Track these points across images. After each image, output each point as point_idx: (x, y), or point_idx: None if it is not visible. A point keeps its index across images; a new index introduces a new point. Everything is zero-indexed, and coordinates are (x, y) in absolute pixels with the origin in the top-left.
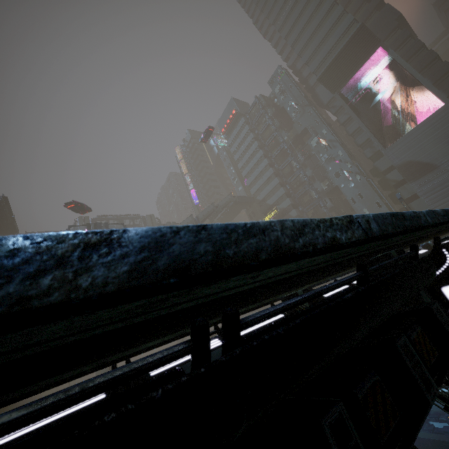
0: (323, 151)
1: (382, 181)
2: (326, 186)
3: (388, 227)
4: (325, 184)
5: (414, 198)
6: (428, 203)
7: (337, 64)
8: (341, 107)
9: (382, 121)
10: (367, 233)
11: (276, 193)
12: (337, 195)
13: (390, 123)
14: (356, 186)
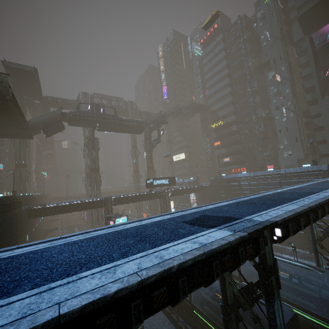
0: (274, 85)
1: (307, 122)
2: (265, 114)
3: (237, 241)
4: (265, 112)
5: (324, 142)
6: None
7: (321, 7)
8: (306, 49)
9: None
10: (231, 244)
11: (226, 108)
12: (270, 122)
13: None
14: (286, 121)
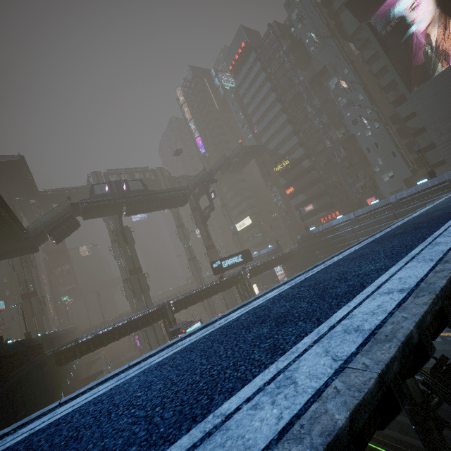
0: (342, 95)
1: (400, 129)
2: (342, 135)
3: None
4: (341, 132)
5: (431, 147)
6: (444, 154)
7: None
8: (367, 40)
9: (410, 55)
10: None
11: (288, 142)
12: (351, 143)
13: (419, 57)
14: (373, 135)
